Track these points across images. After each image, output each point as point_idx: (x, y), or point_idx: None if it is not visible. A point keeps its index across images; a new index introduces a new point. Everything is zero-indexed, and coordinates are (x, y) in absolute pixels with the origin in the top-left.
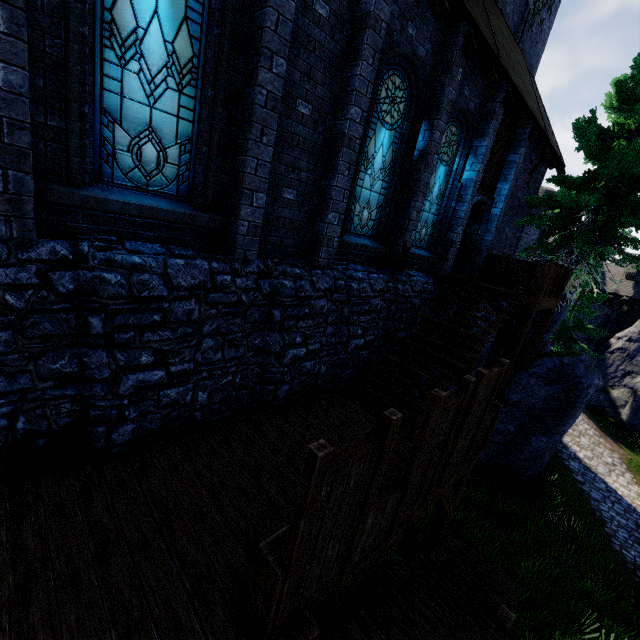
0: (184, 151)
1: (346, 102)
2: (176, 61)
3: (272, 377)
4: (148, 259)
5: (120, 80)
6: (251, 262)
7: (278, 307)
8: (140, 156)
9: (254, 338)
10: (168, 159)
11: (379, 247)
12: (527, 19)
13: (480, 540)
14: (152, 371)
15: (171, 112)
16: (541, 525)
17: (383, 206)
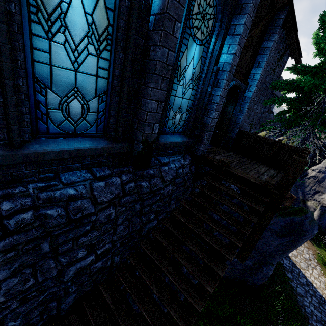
0: None
1: None
2: None
3: None
4: None
5: None
6: None
7: None
8: None
9: None
10: None
11: (108, 146)
12: None
13: None
14: None
15: None
16: None
17: (109, 93)
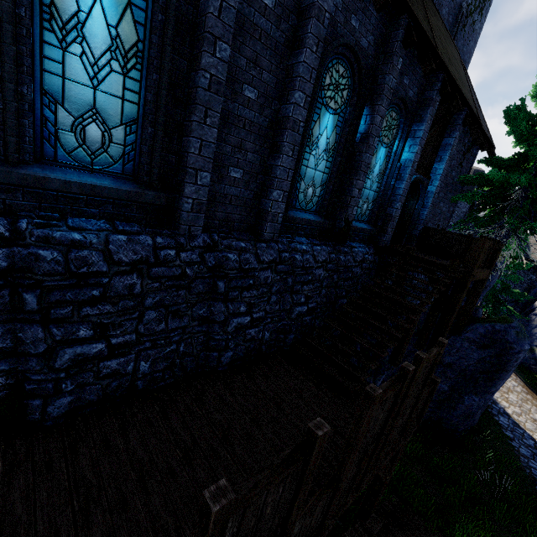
0: (130, 132)
1: (291, 87)
2: (120, 45)
3: (216, 344)
4: (89, 235)
5: (61, 62)
6: (197, 236)
7: (223, 279)
8: (84, 136)
9: (199, 308)
10: (113, 139)
11: (323, 221)
12: (461, 20)
13: (415, 496)
14: (91, 344)
15: (116, 94)
16: (473, 481)
17: (327, 184)
